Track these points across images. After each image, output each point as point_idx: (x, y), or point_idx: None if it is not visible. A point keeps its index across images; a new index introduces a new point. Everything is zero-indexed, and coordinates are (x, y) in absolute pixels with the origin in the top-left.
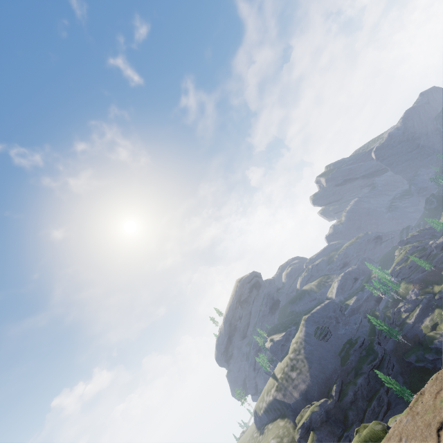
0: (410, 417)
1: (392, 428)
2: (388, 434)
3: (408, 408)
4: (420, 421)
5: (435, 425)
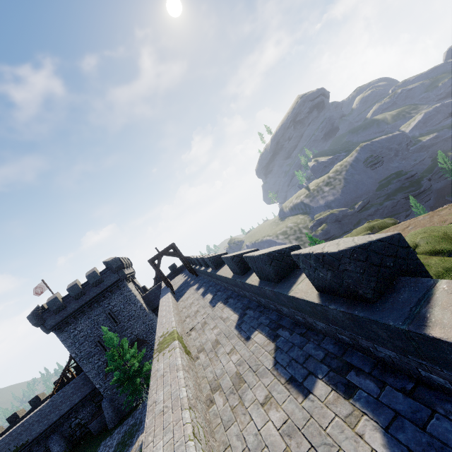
0: (428, 217)
1: (404, 222)
2: (397, 225)
3: (430, 212)
4: (436, 219)
5: (450, 221)
